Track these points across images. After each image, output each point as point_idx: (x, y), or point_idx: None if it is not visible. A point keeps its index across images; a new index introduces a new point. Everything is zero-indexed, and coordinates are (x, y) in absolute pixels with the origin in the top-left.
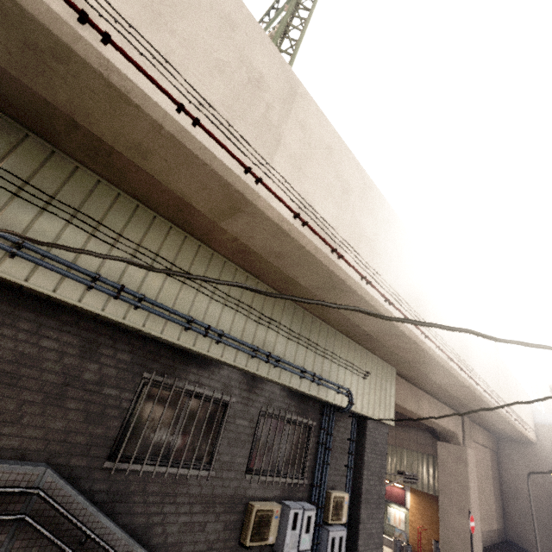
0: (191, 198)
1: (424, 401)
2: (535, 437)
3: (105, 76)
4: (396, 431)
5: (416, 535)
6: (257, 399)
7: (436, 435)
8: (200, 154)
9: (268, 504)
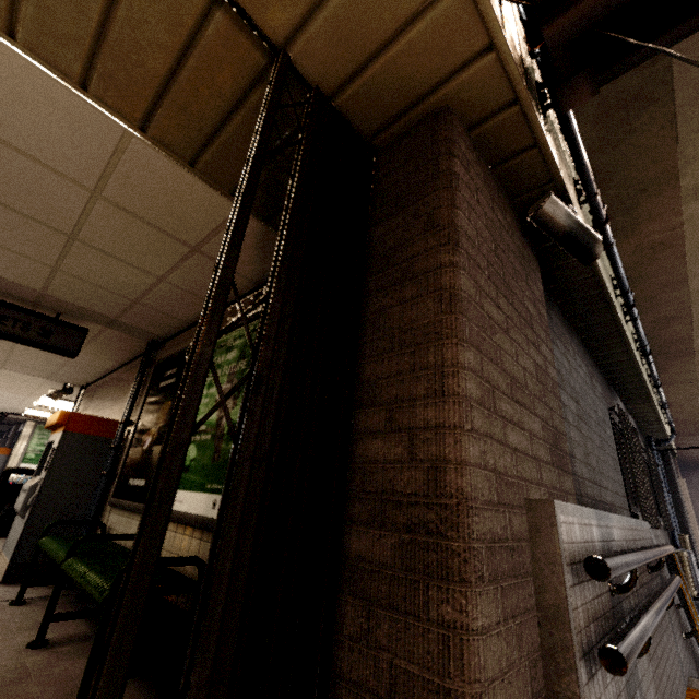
0: (695, 167)
1: None
2: None
3: None
4: None
5: None
6: None
7: None
8: None
9: (677, 551)
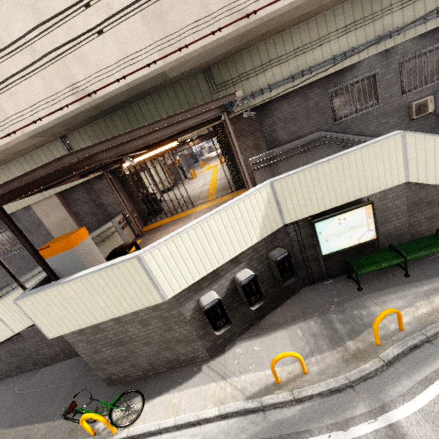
0: (303, 13)
1: None
2: None
3: (262, 23)
4: None
5: None
6: (394, 59)
7: None
8: (301, 2)
9: (423, 99)
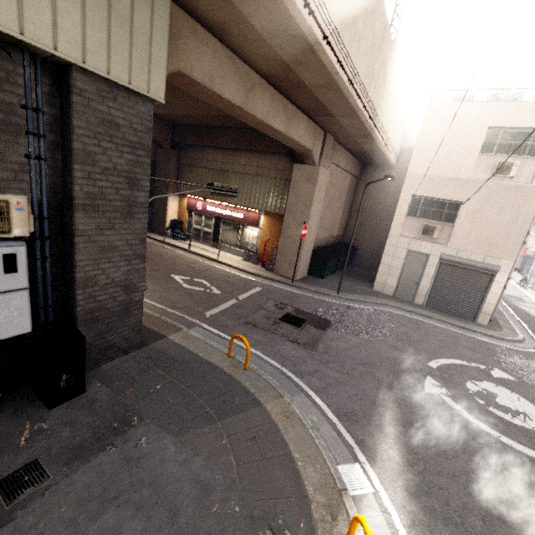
0: None
1: (263, 95)
2: (395, 161)
3: None
4: (258, 160)
5: (264, 246)
6: None
7: (295, 159)
8: None
9: None
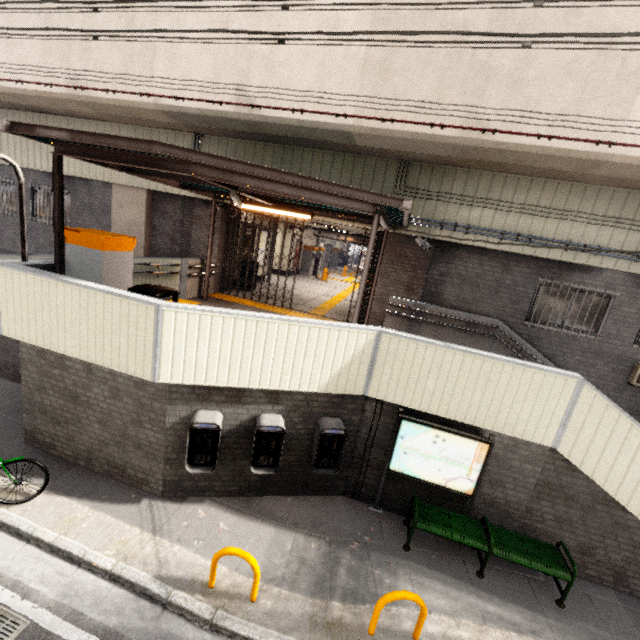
0: (557, 168)
1: None
2: None
3: (497, 148)
4: None
5: None
6: None
7: None
8: (557, 154)
9: None
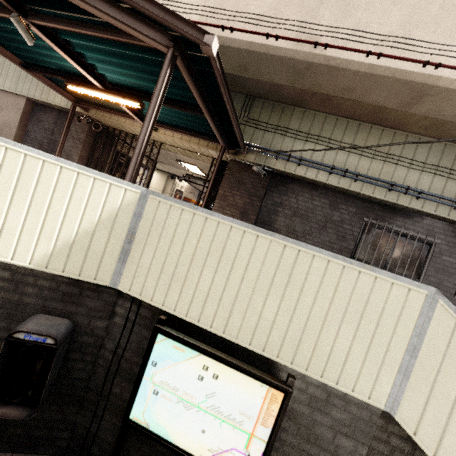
0: (383, 103)
1: None
2: None
3: (327, 64)
4: None
5: None
6: None
7: None
8: (384, 74)
9: None
